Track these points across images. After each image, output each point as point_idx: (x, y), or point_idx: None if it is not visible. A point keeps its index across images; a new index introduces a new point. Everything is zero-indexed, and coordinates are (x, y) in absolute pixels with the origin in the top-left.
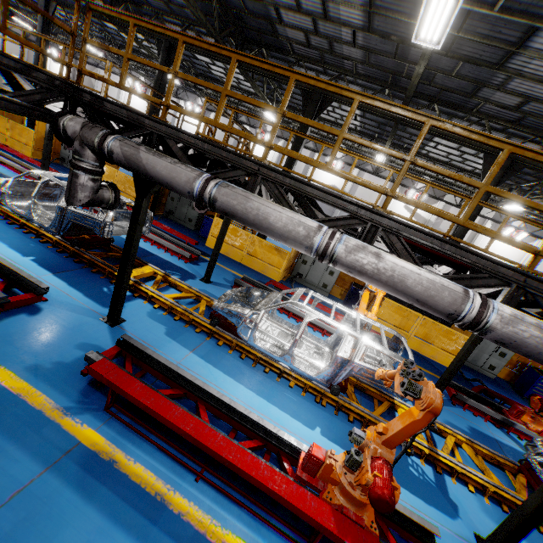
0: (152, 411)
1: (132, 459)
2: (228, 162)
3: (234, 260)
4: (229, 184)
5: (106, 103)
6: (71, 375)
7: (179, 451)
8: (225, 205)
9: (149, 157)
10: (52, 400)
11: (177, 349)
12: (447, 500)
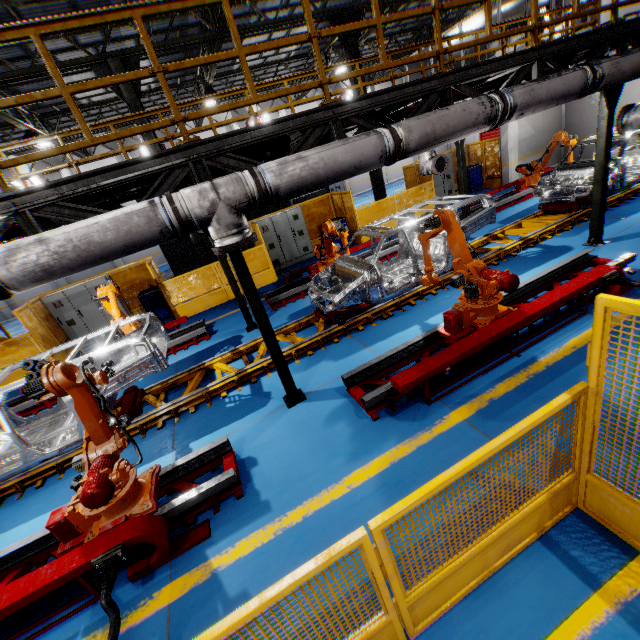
0: None
1: None
2: None
3: None
4: None
5: None
6: None
7: None
8: None
9: None
10: None
11: None
12: (262, 396)
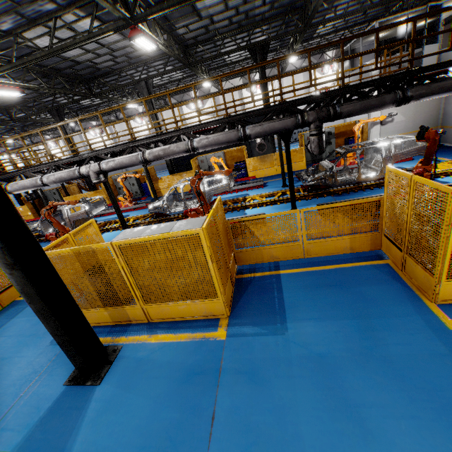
0: None
1: None
2: None
3: None
4: None
5: None
6: None
7: None
8: None
9: None
10: None
11: None
12: None
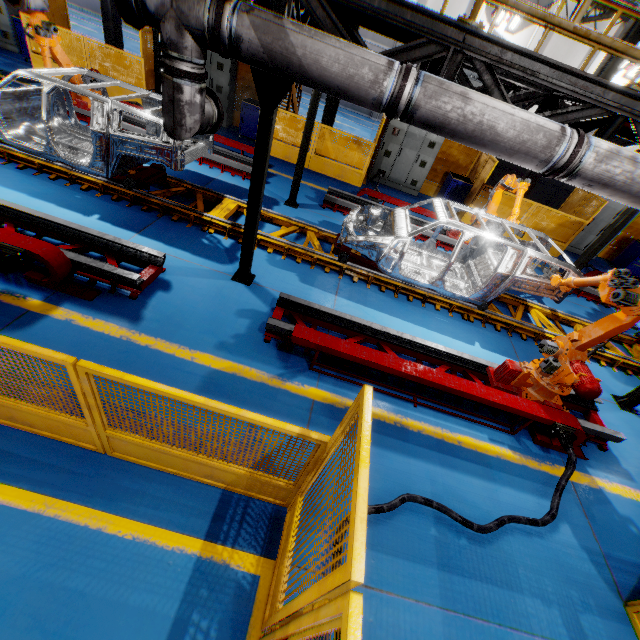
0: (370, 363)
1: None
2: (415, 32)
3: None
4: (433, 76)
5: None
6: (257, 345)
7: (389, 388)
8: (432, 114)
9: (306, 42)
10: (262, 371)
11: (322, 295)
12: None
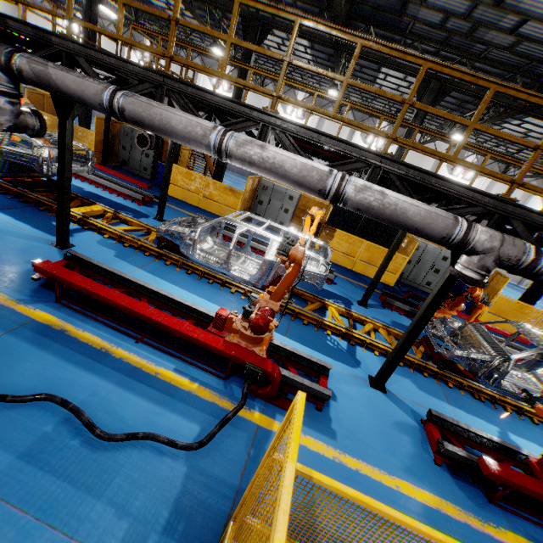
0: (92, 293)
1: (81, 330)
2: (135, 76)
3: (192, 204)
4: (135, 94)
5: (10, 22)
6: (24, 280)
7: (123, 326)
8: (133, 114)
9: (58, 72)
10: (7, 294)
11: (126, 266)
12: (353, 359)
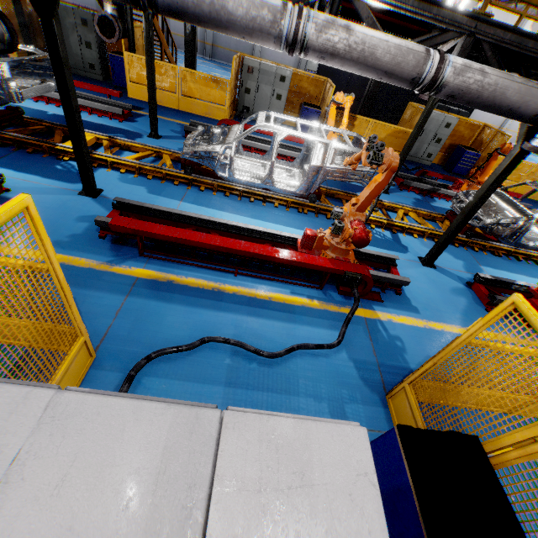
0: (183, 241)
1: (183, 277)
2: None
3: (170, 108)
4: None
5: None
6: (92, 241)
7: (214, 265)
8: None
9: None
10: (92, 260)
11: (167, 202)
12: (401, 246)
